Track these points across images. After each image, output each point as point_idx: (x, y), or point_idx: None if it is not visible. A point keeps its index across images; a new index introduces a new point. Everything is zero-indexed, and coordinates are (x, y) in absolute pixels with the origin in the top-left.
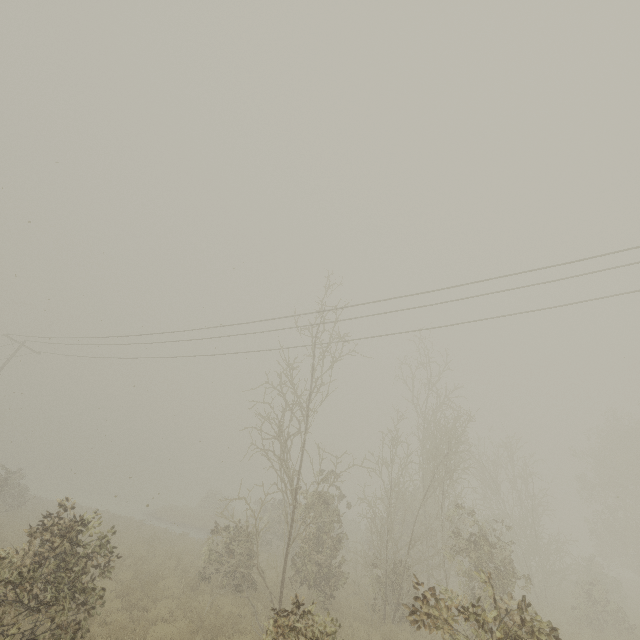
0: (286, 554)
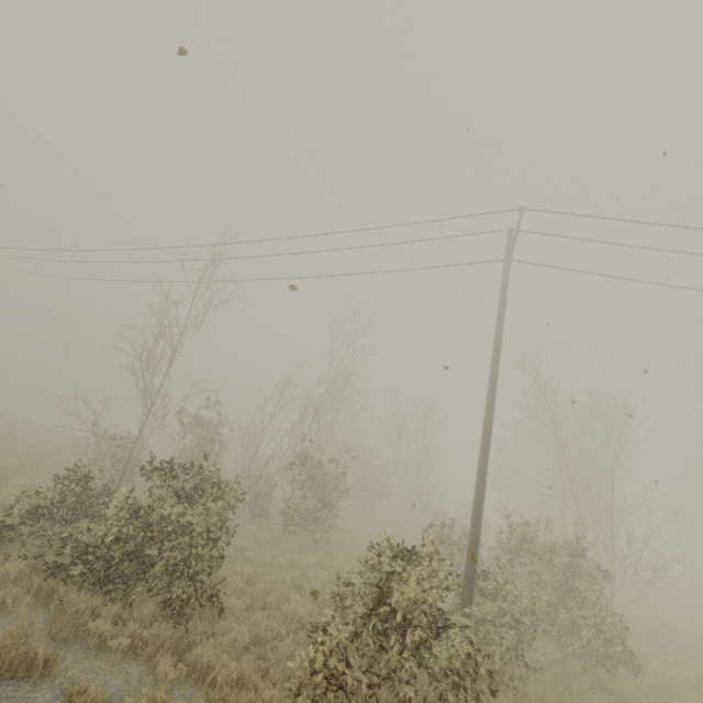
0: (131, 450)
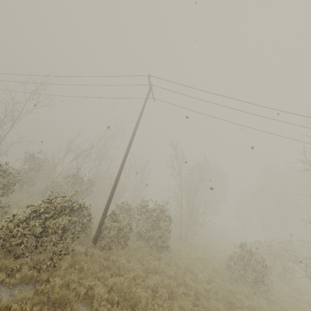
0: None
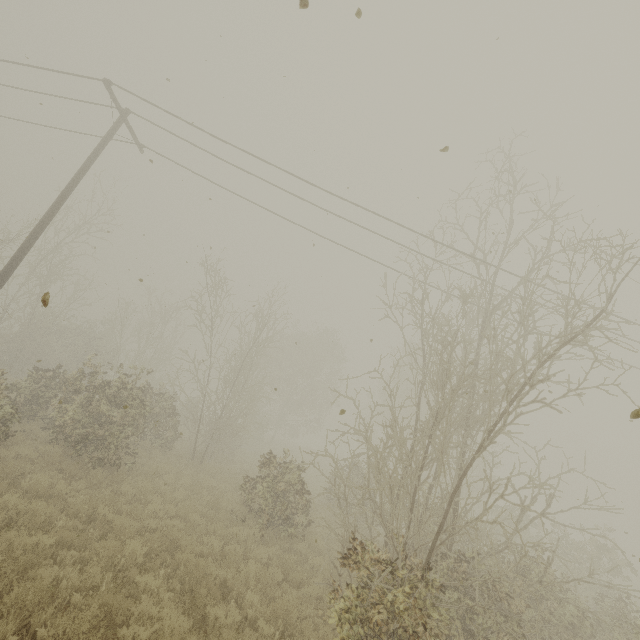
0: None
